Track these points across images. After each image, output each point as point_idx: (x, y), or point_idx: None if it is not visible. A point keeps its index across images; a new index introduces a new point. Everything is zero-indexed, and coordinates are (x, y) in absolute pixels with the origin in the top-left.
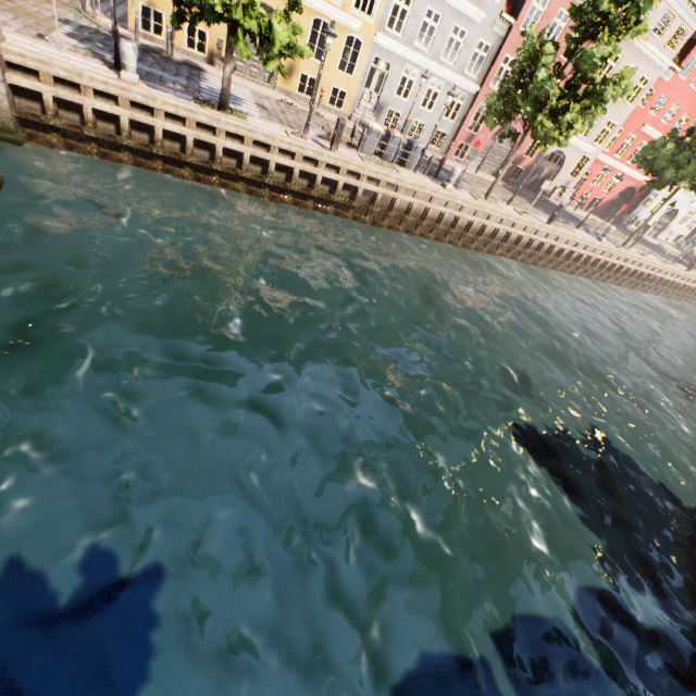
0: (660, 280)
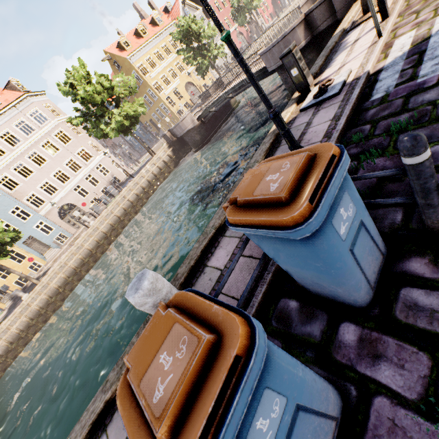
0: None
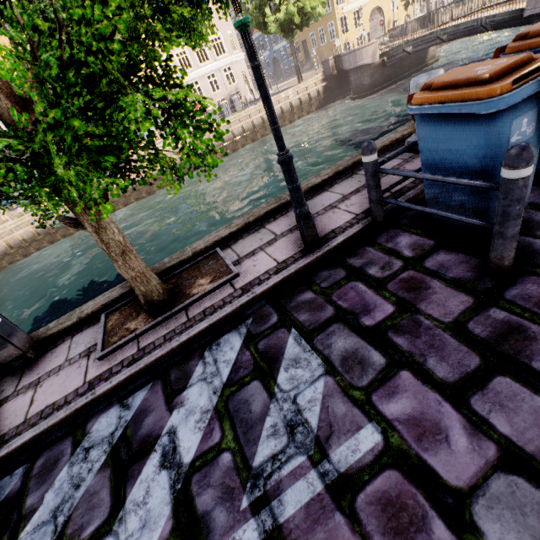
0: None
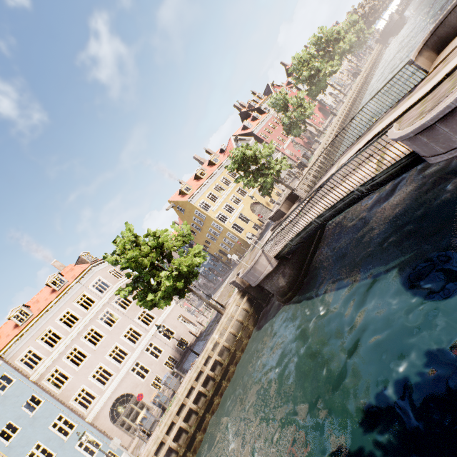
0: (363, 82)
